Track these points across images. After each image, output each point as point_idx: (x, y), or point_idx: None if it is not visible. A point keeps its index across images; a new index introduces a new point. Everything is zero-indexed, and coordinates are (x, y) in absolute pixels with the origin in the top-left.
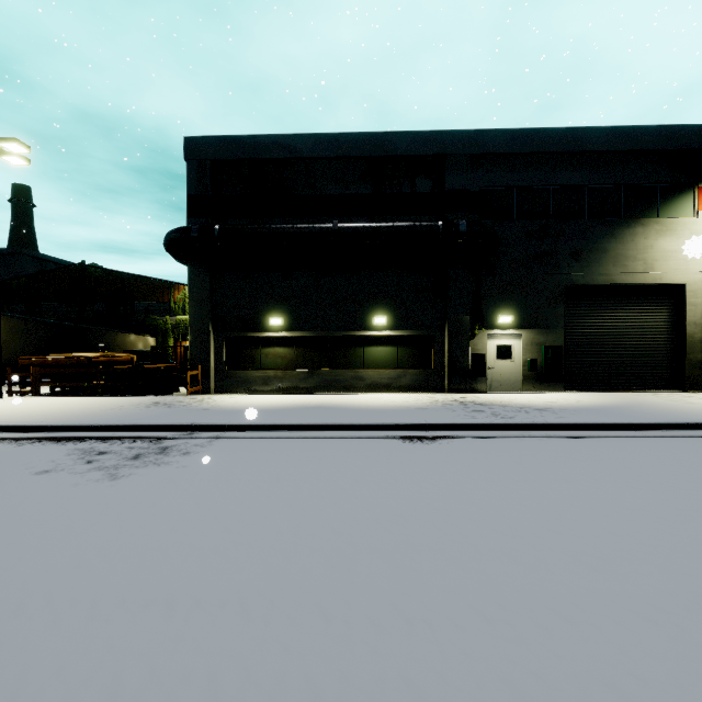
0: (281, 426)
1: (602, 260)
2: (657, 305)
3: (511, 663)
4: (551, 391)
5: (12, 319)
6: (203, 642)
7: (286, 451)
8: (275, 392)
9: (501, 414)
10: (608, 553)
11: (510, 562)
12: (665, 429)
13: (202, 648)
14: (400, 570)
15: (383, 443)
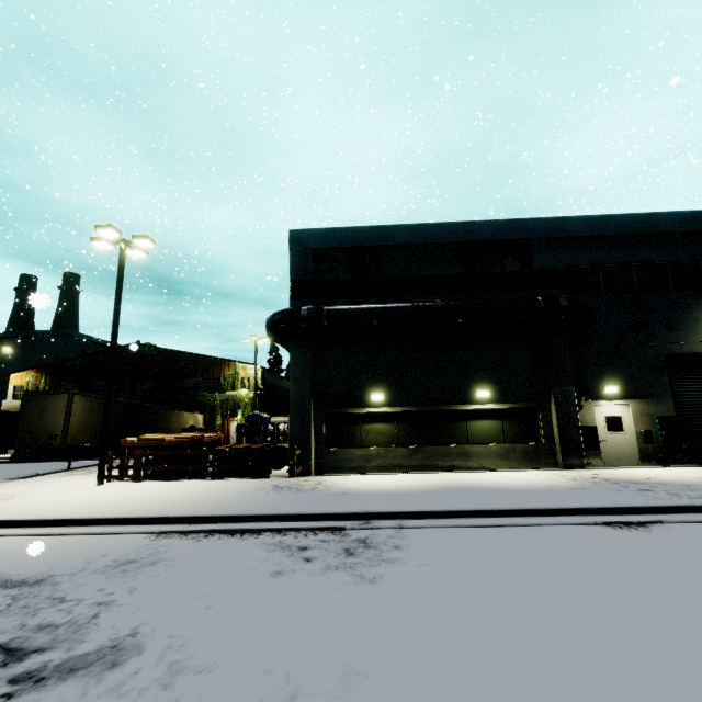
0: (461, 512)
1: (697, 329)
2: None
3: None
4: (671, 464)
5: (93, 400)
6: None
7: (504, 542)
8: (378, 471)
9: (679, 493)
10: None
11: None
12: None
13: None
14: None
15: (595, 531)
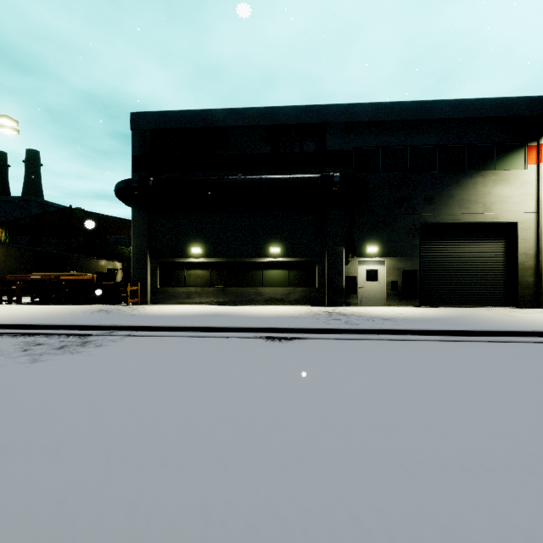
0: (178, 327)
1: (450, 203)
2: (495, 239)
3: (218, 494)
4: (408, 306)
5: (10, 248)
6: (10, 472)
7: (173, 345)
8: (195, 303)
9: (352, 321)
10: (355, 423)
11: (275, 426)
12: (476, 335)
13: (6, 476)
14: (189, 430)
15: (249, 342)
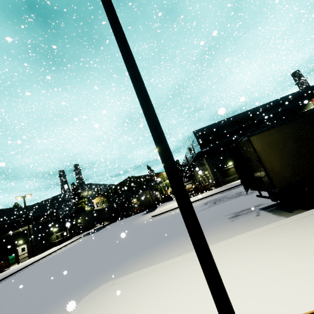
0: None
1: None
2: None
3: None
4: None
5: (150, 190)
6: None
7: None
8: (237, 180)
9: None
10: None
11: None
12: None
13: None
14: None
15: None
